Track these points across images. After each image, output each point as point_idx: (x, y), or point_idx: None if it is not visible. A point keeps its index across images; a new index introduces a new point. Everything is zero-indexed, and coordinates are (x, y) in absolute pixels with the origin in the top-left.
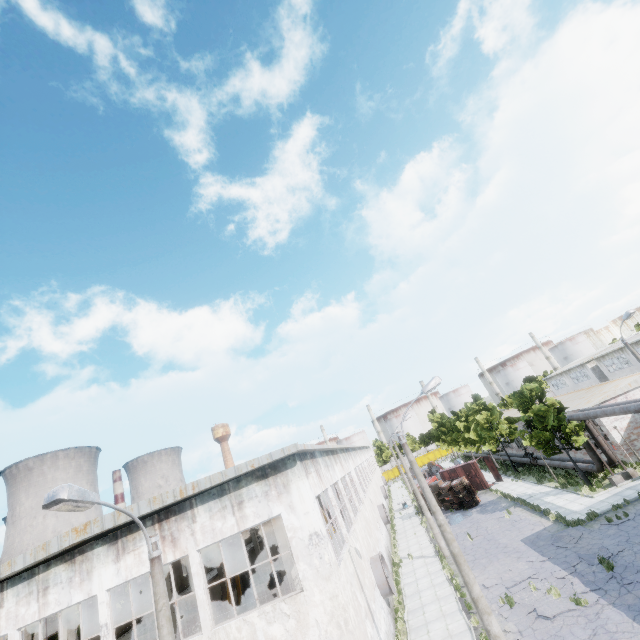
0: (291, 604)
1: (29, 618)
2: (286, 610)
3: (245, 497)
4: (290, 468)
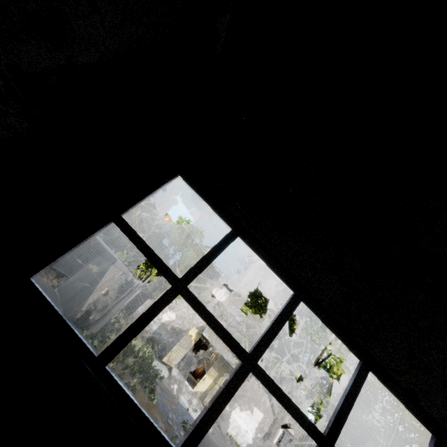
0: (277, 403)
1: (224, 303)
2: (274, 402)
3: (293, 365)
4: (309, 378)
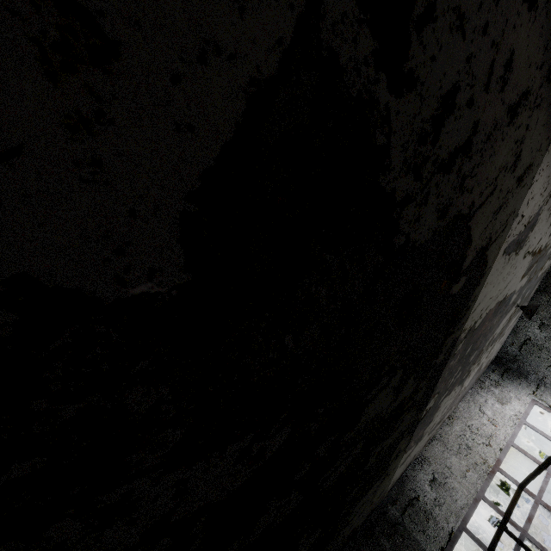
0: None
1: None
2: None
3: None
4: None
